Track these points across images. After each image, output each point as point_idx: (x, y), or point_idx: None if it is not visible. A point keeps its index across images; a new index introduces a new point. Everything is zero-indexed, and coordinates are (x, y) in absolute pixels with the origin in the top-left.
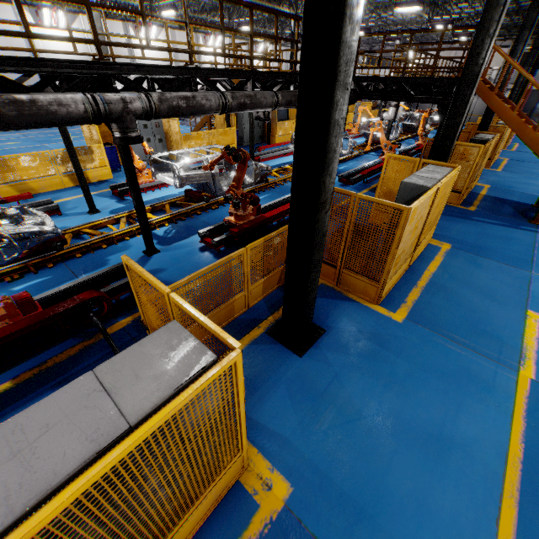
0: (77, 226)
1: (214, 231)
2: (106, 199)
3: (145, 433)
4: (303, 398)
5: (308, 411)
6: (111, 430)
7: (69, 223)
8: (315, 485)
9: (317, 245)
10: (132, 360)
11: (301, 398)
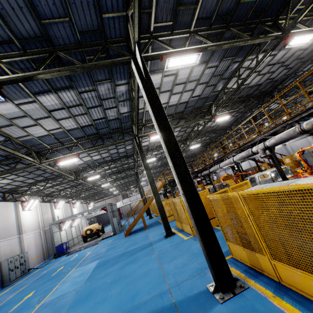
0: None
1: None
2: None
3: None
4: None
5: None
6: None
7: None
8: None
9: None
10: None
11: None
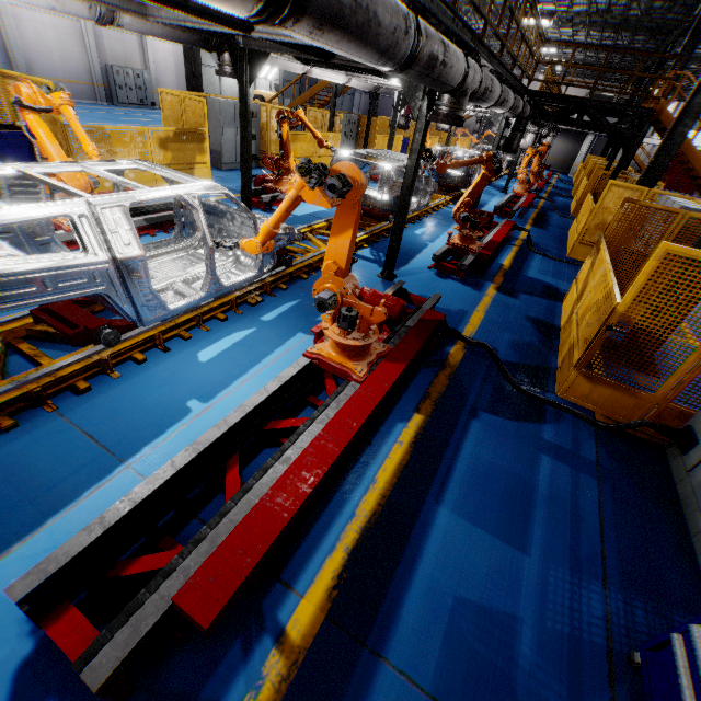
0: None
1: (443, 255)
2: None
3: None
4: None
5: None
6: None
7: None
8: None
9: None
10: None
11: None
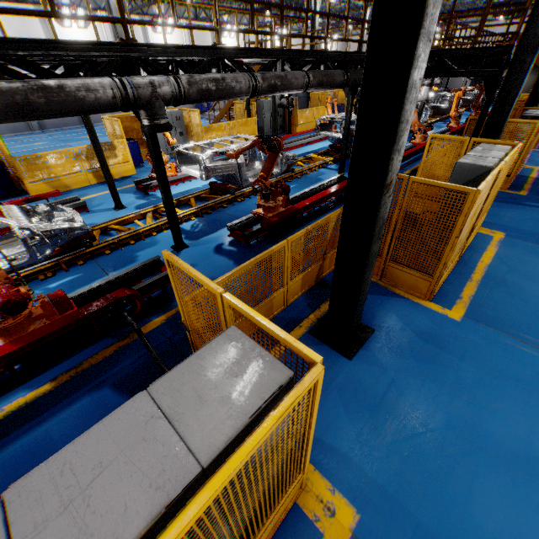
0: (105, 223)
1: (243, 224)
2: (131, 194)
3: (224, 481)
4: (359, 407)
5: (366, 422)
6: (180, 474)
7: (96, 220)
8: (385, 511)
9: (376, 235)
10: (192, 377)
11: (357, 407)
